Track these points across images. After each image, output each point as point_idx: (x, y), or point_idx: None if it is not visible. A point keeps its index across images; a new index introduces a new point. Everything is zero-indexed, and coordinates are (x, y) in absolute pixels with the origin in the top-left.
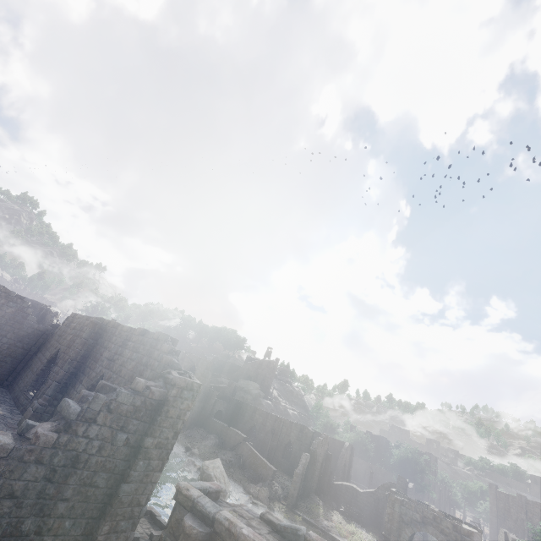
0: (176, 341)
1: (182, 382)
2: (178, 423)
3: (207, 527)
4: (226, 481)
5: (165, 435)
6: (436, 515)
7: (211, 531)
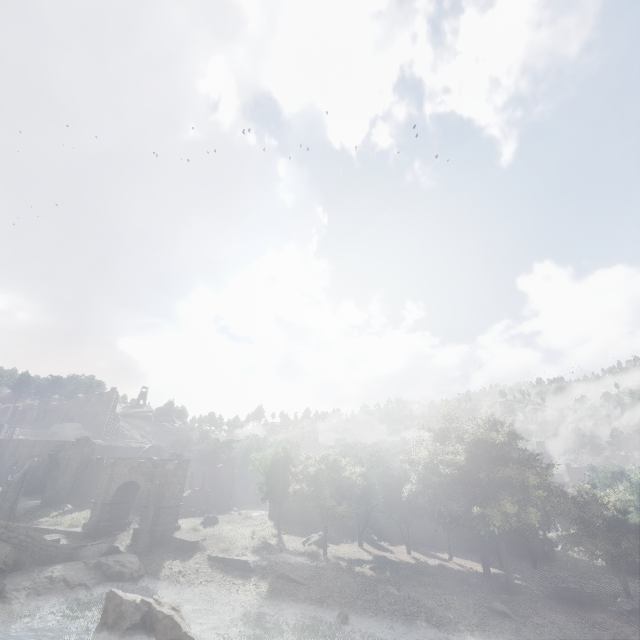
0: None
1: None
2: None
3: None
4: None
5: None
6: (142, 461)
7: None
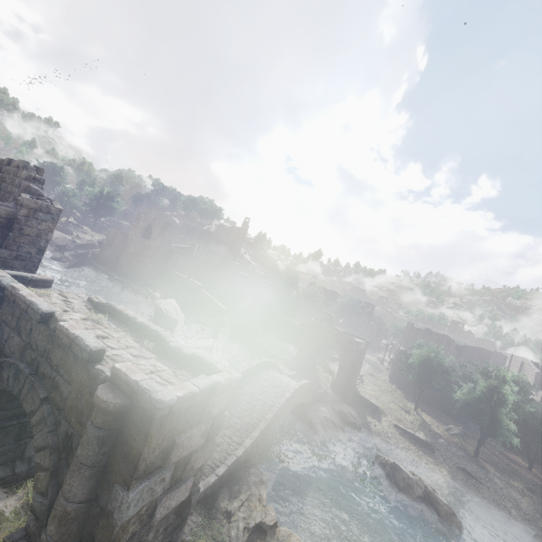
0: (40, 170)
1: (31, 203)
2: (40, 241)
3: (1, 293)
4: (180, 314)
5: (25, 250)
6: (338, 333)
7: (4, 295)
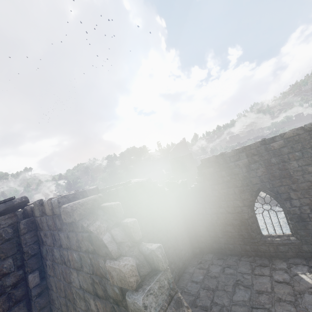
0: None
1: None
2: None
3: None
4: None
5: None
6: None
7: None
